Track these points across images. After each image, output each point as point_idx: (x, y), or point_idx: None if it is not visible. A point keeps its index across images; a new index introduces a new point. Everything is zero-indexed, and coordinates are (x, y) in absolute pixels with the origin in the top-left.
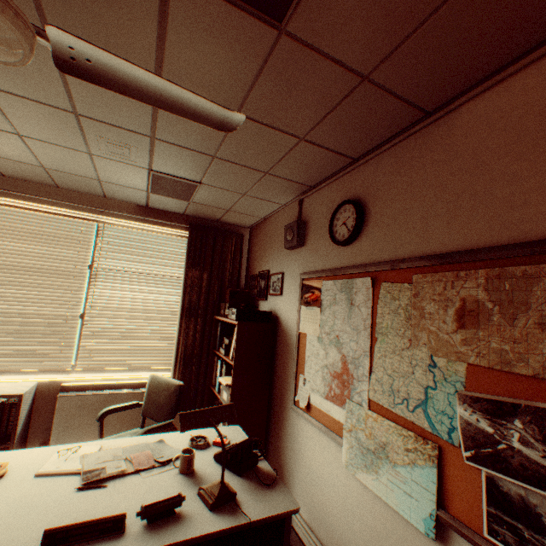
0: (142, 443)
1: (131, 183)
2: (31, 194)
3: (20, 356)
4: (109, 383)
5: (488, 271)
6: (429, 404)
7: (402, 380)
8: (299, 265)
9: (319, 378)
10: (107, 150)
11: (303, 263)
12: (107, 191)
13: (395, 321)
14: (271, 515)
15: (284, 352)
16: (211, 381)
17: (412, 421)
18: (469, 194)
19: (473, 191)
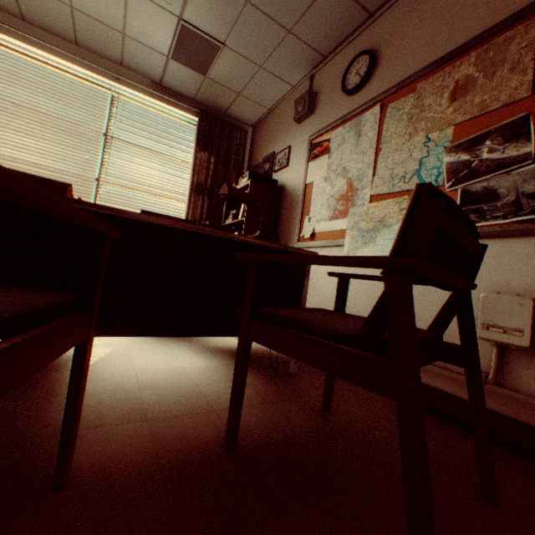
0: None
1: (155, 42)
2: (51, 45)
3: None
4: None
5: (478, 51)
6: (422, 169)
7: (401, 166)
8: (307, 133)
9: (324, 209)
10: None
11: (312, 128)
12: (127, 55)
13: (398, 127)
14: (300, 249)
15: (289, 210)
16: None
17: (406, 191)
18: (469, 4)
19: (473, 0)
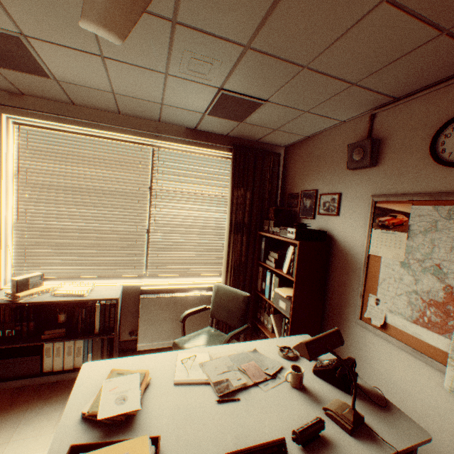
0: (241, 352)
1: (192, 106)
2: (98, 122)
3: (106, 265)
4: (175, 287)
5: None
6: None
7: None
8: (366, 187)
9: (402, 302)
10: (186, 68)
11: (374, 184)
12: (164, 115)
13: None
14: (411, 445)
15: (342, 270)
16: (255, 287)
17: None
18: None
19: None
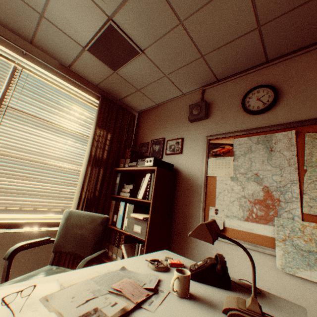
0: (107, 272)
1: (75, 32)
2: None
3: None
4: (4, 222)
5: None
6: None
7: None
8: (202, 131)
9: (235, 206)
10: None
11: (207, 129)
12: (40, 35)
13: None
14: None
15: (186, 193)
16: None
17: None
18: None
19: None
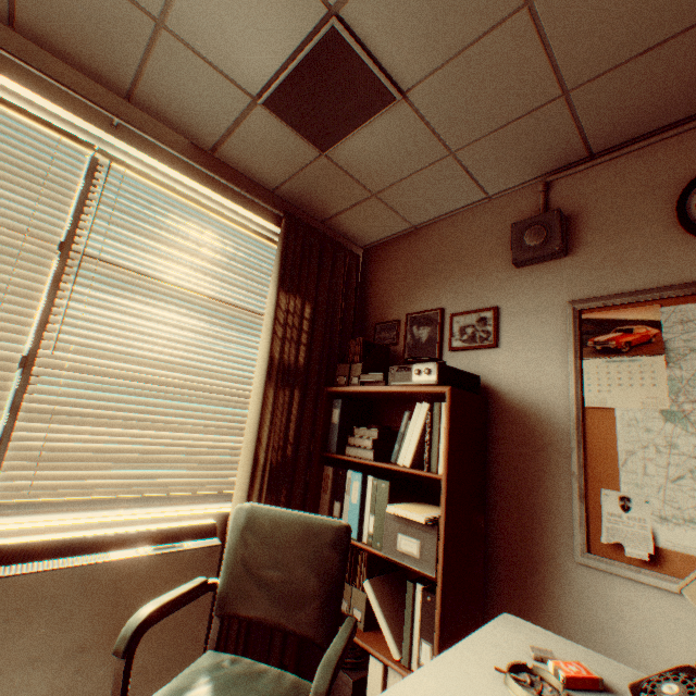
0: None
1: (238, 58)
2: None
3: None
4: (93, 535)
5: None
6: None
7: None
8: (554, 290)
9: (688, 493)
10: None
11: (569, 284)
12: (150, 75)
13: None
14: None
15: (523, 450)
16: None
17: None
18: None
19: None
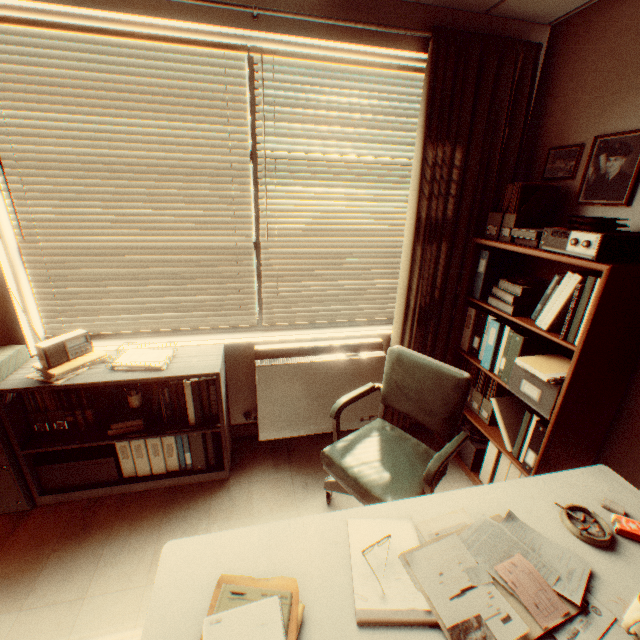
0: (482, 523)
1: None
2: None
3: (191, 310)
4: (312, 346)
5: None
6: None
7: None
8: None
9: None
10: None
11: None
12: None
13: None
14: None
15: None
16: (456, 345)
17: None
18: None
19: None
